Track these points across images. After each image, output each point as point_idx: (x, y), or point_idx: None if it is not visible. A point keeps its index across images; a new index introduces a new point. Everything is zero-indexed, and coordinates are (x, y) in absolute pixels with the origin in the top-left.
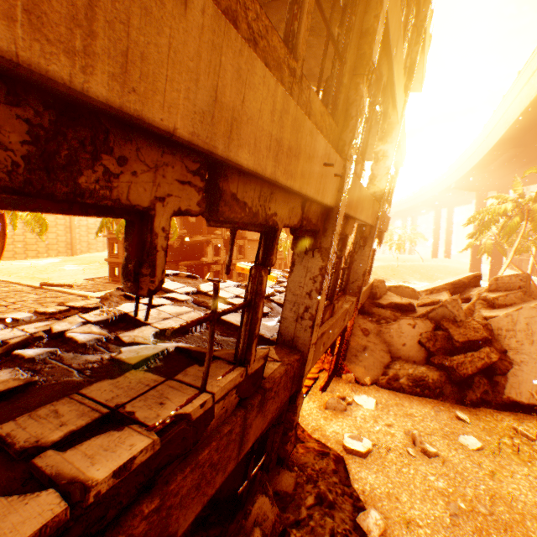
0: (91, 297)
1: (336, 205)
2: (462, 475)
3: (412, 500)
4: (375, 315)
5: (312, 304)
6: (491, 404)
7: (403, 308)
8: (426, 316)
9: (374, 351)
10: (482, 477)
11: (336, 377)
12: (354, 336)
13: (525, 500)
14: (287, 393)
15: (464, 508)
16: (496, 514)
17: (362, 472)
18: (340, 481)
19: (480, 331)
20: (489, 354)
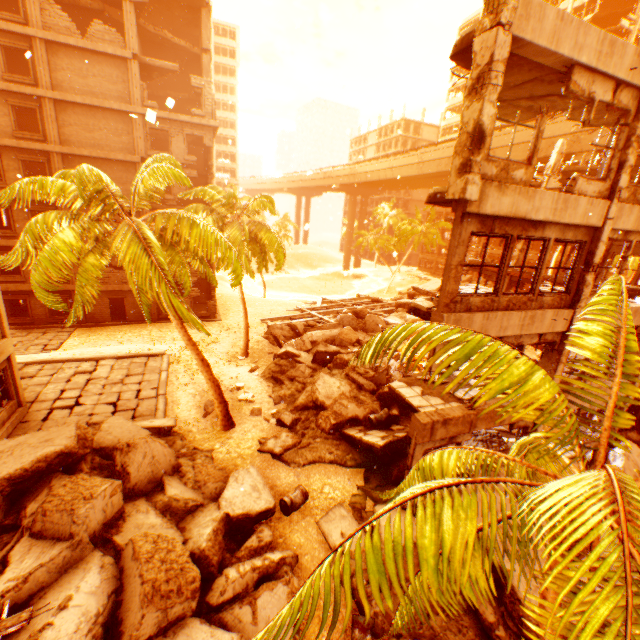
0: (153, 355)
1: None
2: None
3: None
4: None
5: None
6: None
7: None
8: None
9: None
10: None
11: None
12: None
13: None
14: None
15: None
16: None
17: None
18: None
19: None
20: None
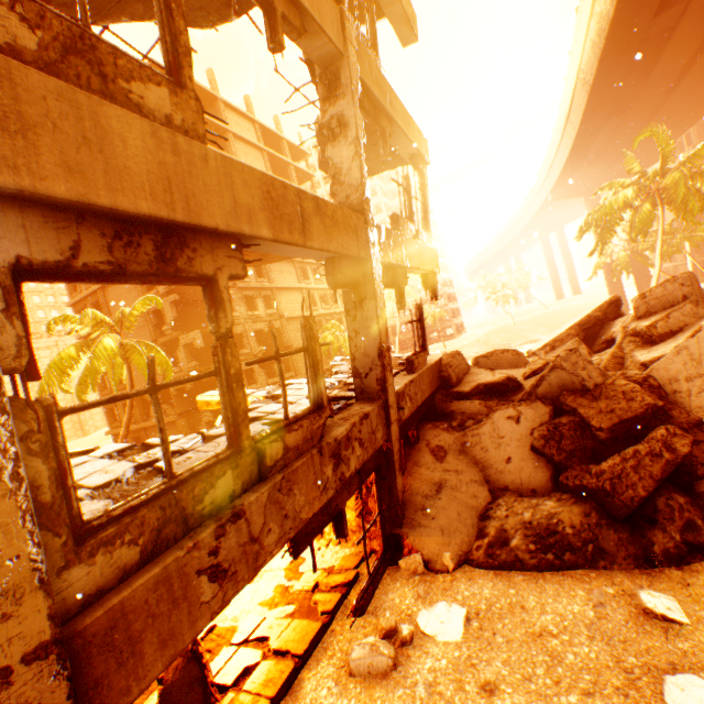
0: None
1: None
2: None
3: None
4: (456, 416)
5: None
6: None
7: (499, 389)
8: (534, 395)
9: (458, 489)
10: None
11: (392, 567)
12: (419, 468)
13: None
14: None
15: None
16: None
17: None
18: None
19: (637, 395)
20: (670, 441)
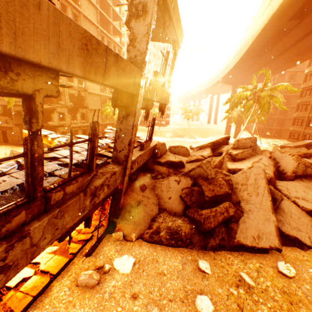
0: None
1: None
2: None
3: None
4: (155, 171)
5: None
6: (226, 247)
7: (176, 165)
8: (188, 174)
9: (146, 206)
10: None
11: (109, 235)
12: (132, 193)
13: None
14: None
15: None
16: None
17: None
18: None
19: (224, 186)
20: (228, 209)
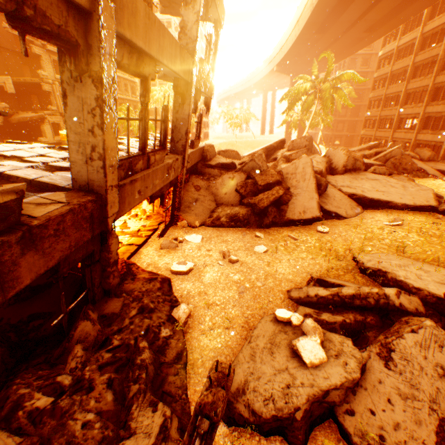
0: None
1: (94, 10)
2: (252, 269)
3: (216, 291)
4: (206, 175)
5: (98, 143)
6: (278, 225)
7: (228, 167)
8: (242, 170)
9: (204, 202)
10: (263, 267)
11: (174, 226)
12: (188, 193)
13: (284, 273)
14: (87, 234)
15: (248, 287)
16: (266, 285)
17: (183, 284)
18: (163, 294)
19: (275, 176)
20: (278, 191)
